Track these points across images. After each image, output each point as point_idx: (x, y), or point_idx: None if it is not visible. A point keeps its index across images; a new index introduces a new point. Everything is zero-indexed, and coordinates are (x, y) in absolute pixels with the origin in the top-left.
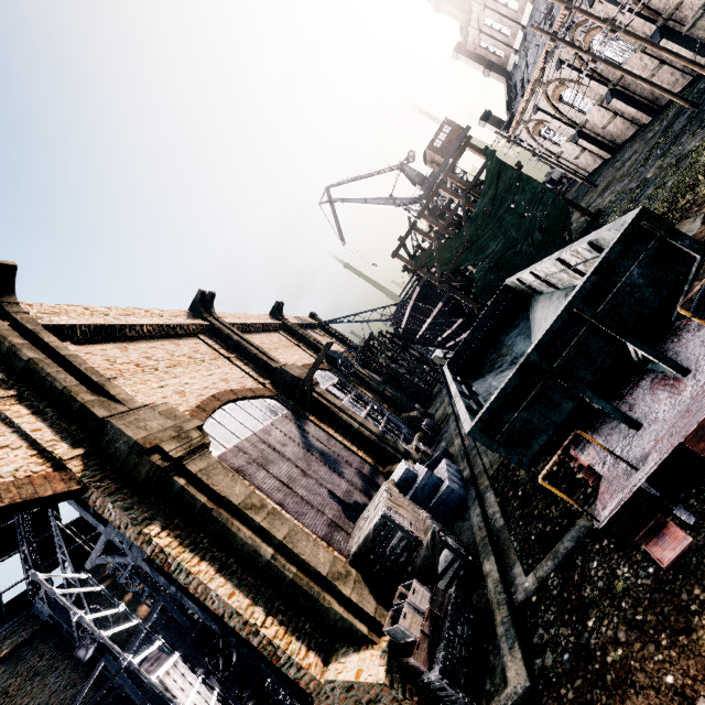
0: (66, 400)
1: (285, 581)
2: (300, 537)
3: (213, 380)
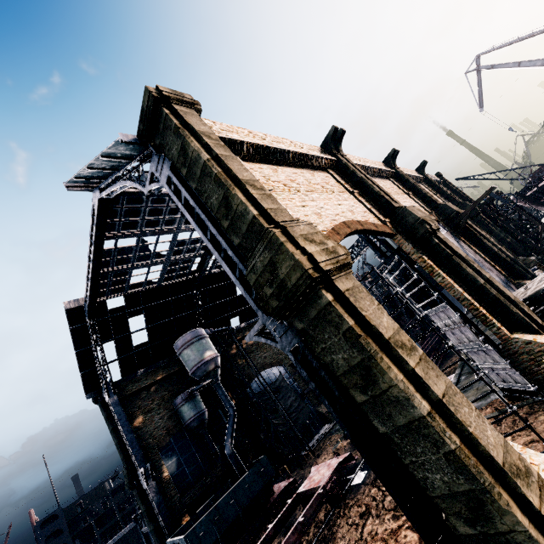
0: (378, 197)
1: (490, 295)
2: (495, 281)
3: (407, 205)
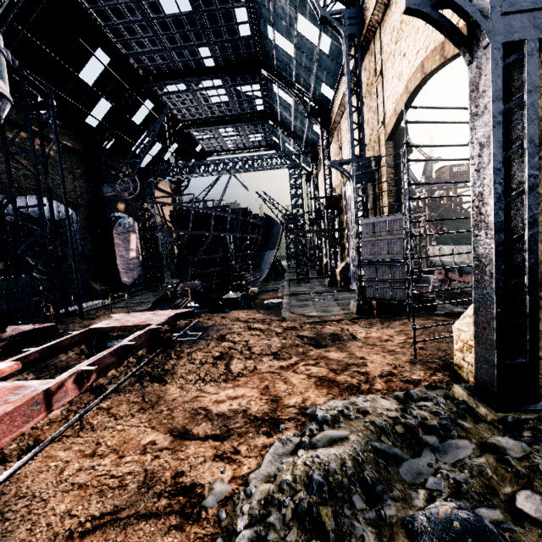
0: None
1: None
2: None
3: None
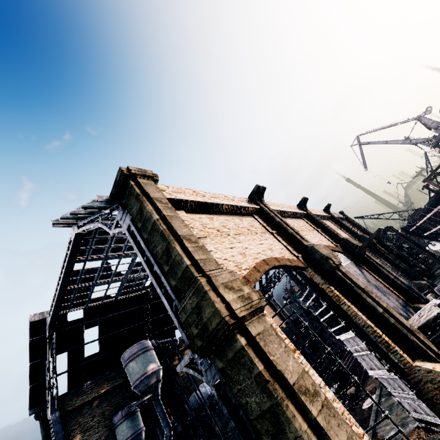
0: (292, 237)
1: (389, 323)
2: (391, 309)
3: (317, 239)
